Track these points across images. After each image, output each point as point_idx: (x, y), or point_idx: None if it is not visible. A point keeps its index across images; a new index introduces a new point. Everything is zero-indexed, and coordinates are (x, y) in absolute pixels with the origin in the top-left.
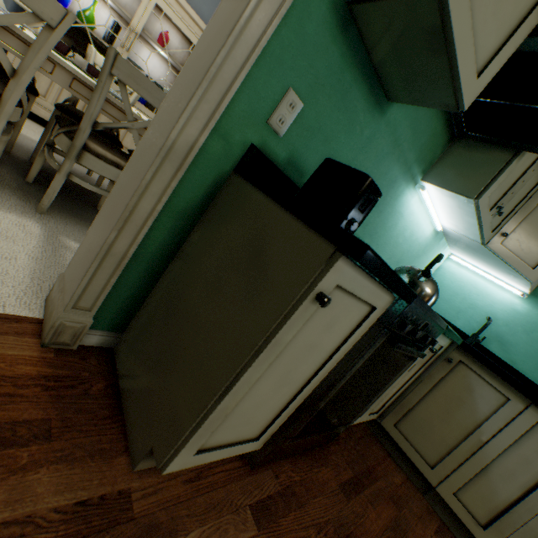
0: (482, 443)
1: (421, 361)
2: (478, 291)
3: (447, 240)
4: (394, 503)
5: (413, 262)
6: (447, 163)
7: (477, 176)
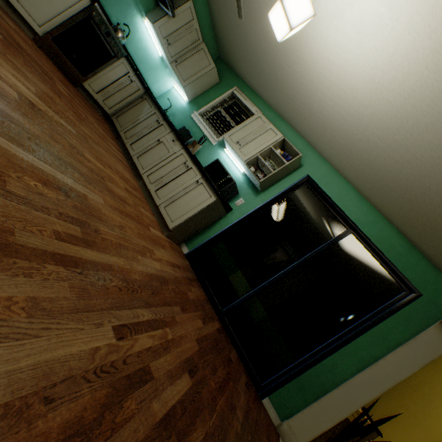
0: (139, 119)
1: (130, 90)
2: (177, 100)
3: (170, 71)
4: (98, 119)
5: (151, 71)
6: (153, 13)
7: (157, 18)
